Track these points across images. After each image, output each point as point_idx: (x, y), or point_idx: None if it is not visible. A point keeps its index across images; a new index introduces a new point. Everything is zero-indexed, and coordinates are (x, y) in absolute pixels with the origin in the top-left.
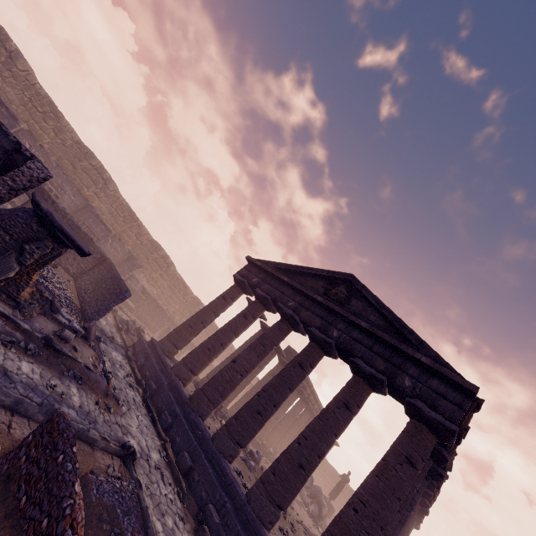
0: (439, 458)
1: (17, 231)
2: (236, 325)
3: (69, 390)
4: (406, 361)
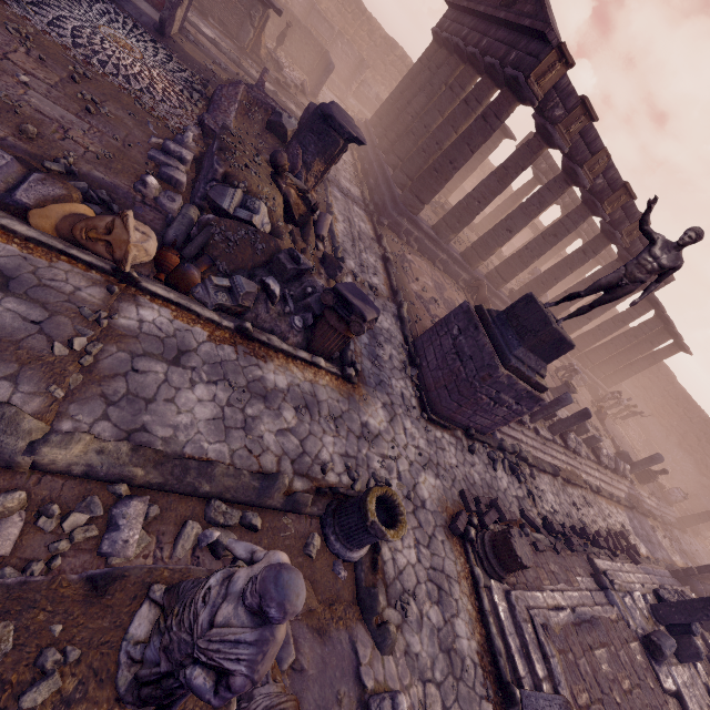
0: (545, 135)
1: (245, 3)
2: (420, 80)
3: (290, 105)
4: (523, 37)
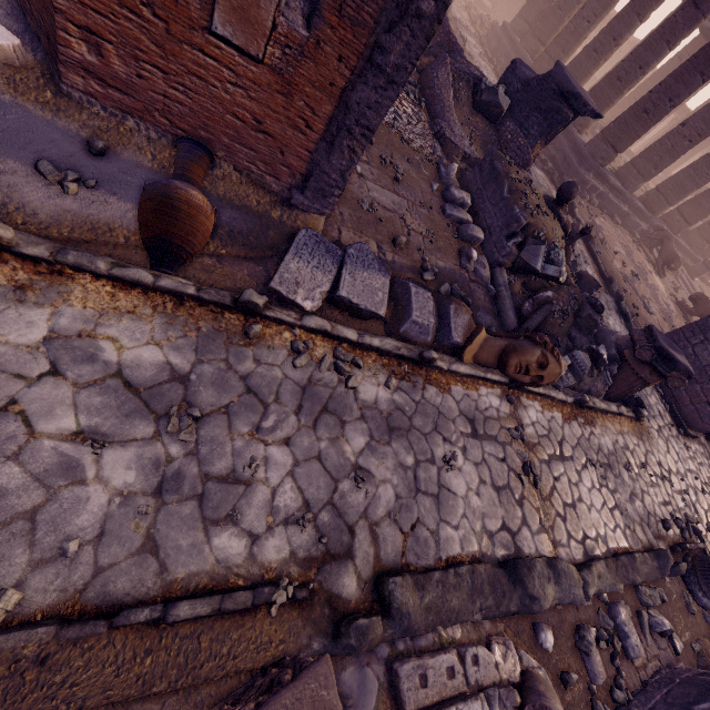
0: None
1: None
2: None
3: None
4: None
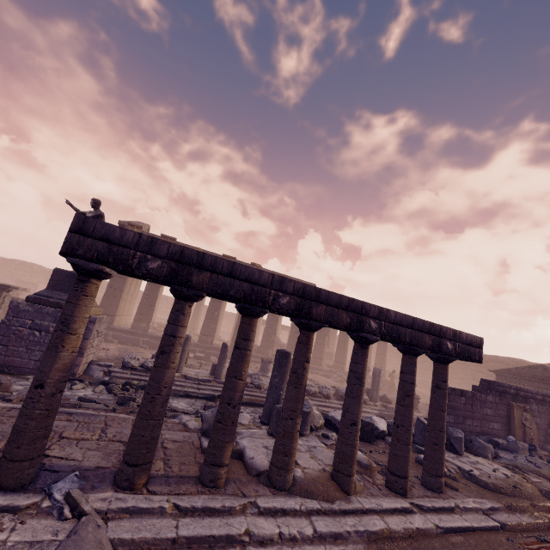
0: None
1: None
2: None
3: None
4: None
